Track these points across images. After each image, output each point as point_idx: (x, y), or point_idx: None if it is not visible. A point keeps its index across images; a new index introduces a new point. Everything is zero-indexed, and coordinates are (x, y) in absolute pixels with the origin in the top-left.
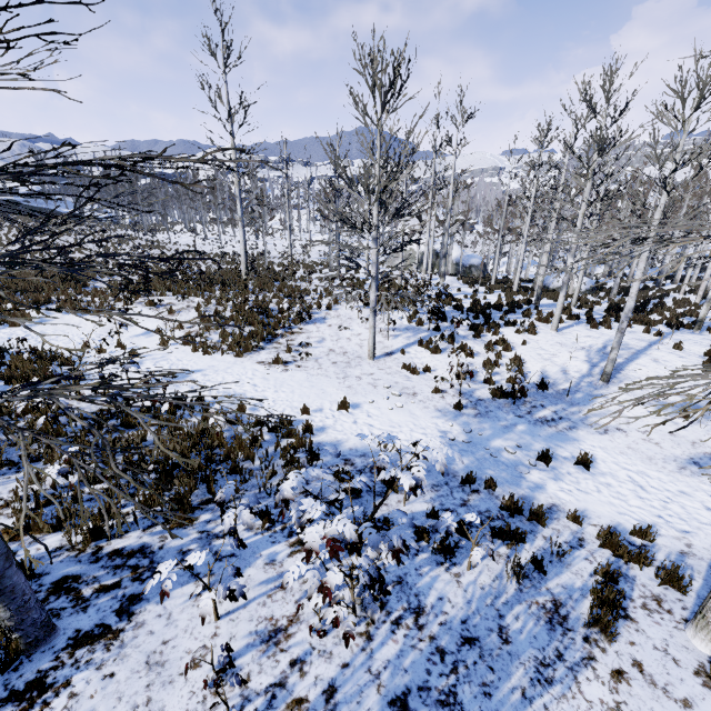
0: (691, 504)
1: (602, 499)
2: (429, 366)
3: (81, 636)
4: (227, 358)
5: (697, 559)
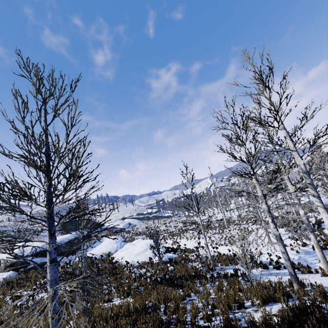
0: None
1: None
2: (291, 243)
3: (219, 270)
4: (227, 247)
5: None
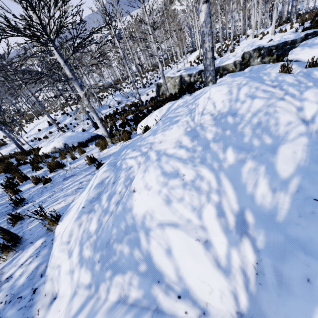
0: None
1: None
2: None
3: None
4: None
5: None
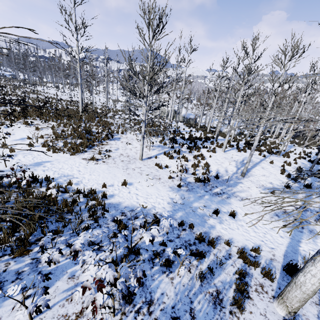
0: (275, 235)
1: (239, 232)
2: (167, 165)
3: None
4: (66, 155)
5: (277, 262)
